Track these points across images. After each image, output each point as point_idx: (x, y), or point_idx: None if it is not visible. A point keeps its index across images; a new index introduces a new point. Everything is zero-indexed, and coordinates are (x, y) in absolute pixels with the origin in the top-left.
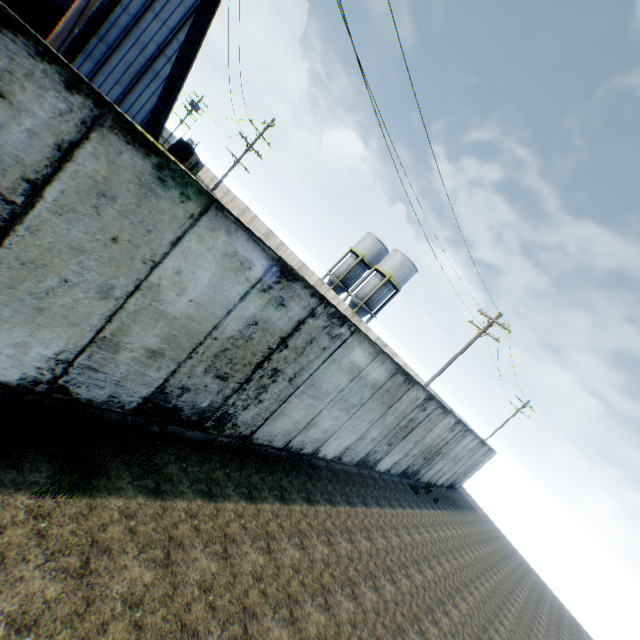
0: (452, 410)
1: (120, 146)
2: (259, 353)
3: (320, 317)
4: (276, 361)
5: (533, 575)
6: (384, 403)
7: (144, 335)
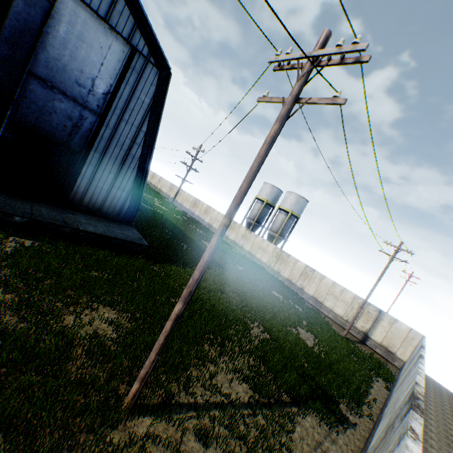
0: (381, 310)
1: None
2: None
3: None
4: None
5: None
6: None
7: None
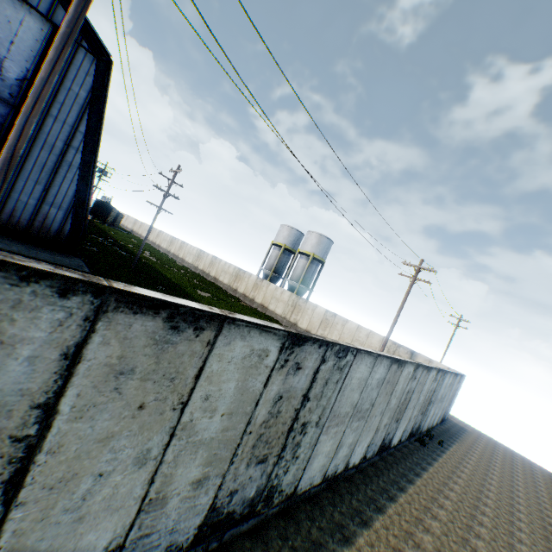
0: (413, 351)
1: (127, 320)
2: (288, 419)
3: (329, 359)
4: (303, 416)
5: (537, 469)
6: (387, 393)
7: (187, 472)
